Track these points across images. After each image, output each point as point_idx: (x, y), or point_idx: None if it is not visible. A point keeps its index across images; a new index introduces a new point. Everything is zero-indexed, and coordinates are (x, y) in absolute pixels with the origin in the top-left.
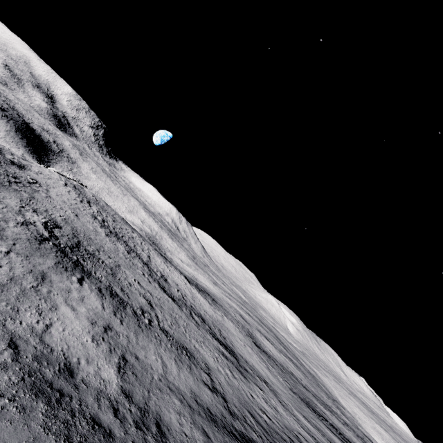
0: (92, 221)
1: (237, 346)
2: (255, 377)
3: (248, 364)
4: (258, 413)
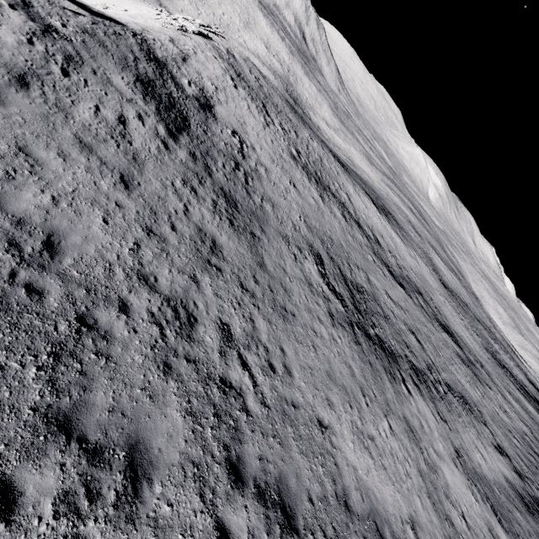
0: (300, 176)
1: (446, 314)
2: (478, 367)
3: (464, 344)
4: (514, 443)
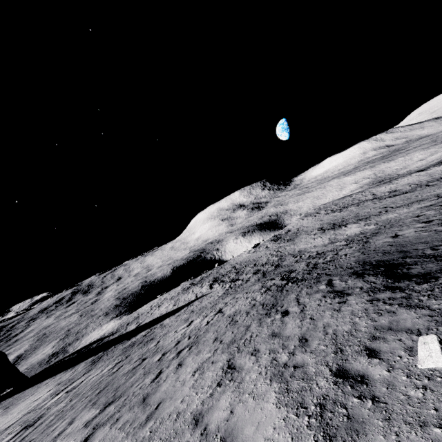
0: (328, 216)
1: None
2: None
3: None
4: None
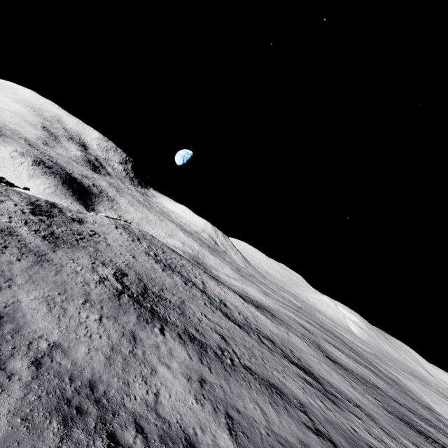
0: (147, 258)
1: (313, 366)
2: (346, 402)
3: (332, 386)
4: None
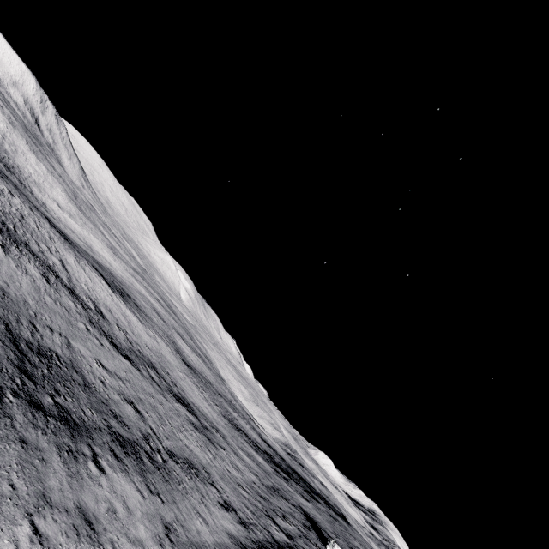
0: None
1: (184, 388)
2: (213, 432)
3: (201, 413)
4: (243, 495)
